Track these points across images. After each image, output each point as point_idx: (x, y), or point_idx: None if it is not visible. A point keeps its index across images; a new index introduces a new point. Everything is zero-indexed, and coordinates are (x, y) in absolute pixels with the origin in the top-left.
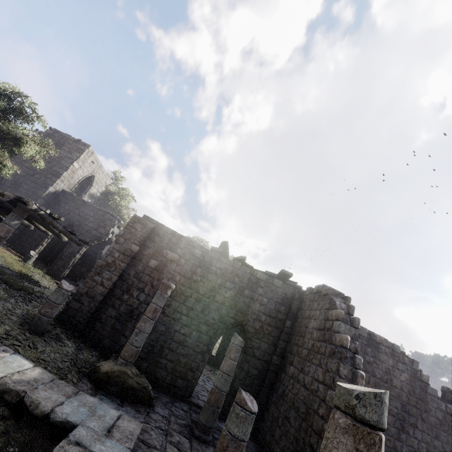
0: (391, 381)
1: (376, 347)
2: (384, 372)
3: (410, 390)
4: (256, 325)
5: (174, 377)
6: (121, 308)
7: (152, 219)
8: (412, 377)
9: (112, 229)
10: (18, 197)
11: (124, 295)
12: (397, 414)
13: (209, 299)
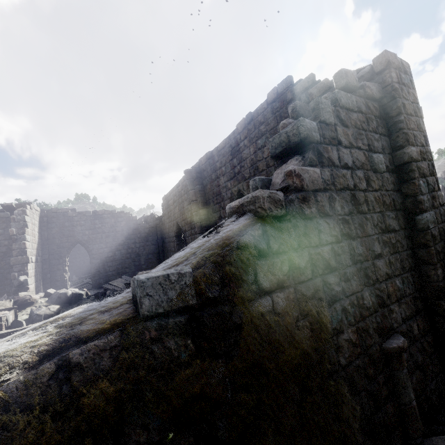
0: (116, 230)
1: (101, 217)
2: (110, 228)
3: (128, 228)
4: (2, 250)
5: None
6: None
7: None
8: (128, 221)
9: None
10: None
11: None
12: (124, 243)
13: None
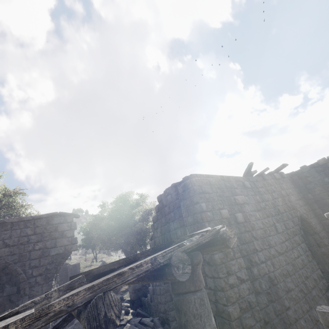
0: None
1: None
2: None
3: None
4: (303, 211)
5: (325, 296)
6: (264, 286)
7: (201, 175)
8: None
9: (74, 231)
10: (192, 242)
11: (253, 271)
12: None
13: (279, 215)
